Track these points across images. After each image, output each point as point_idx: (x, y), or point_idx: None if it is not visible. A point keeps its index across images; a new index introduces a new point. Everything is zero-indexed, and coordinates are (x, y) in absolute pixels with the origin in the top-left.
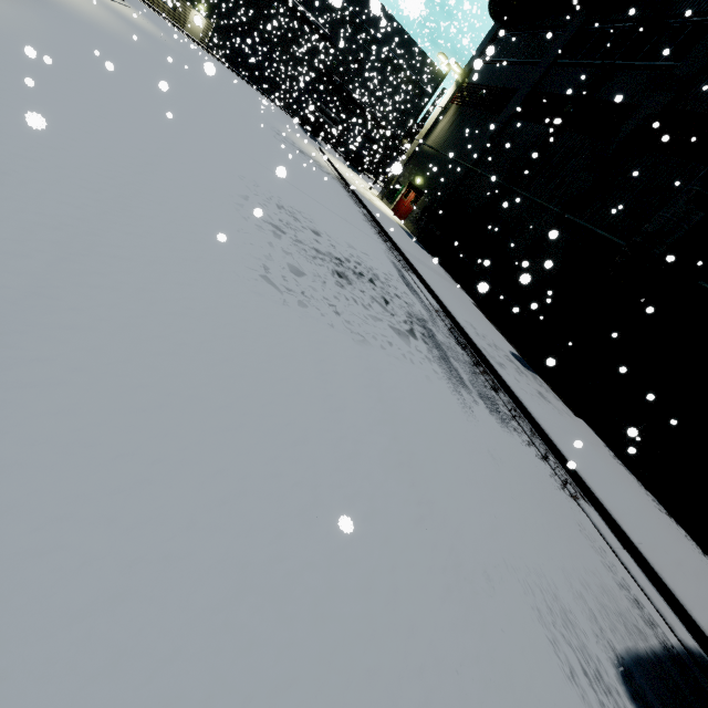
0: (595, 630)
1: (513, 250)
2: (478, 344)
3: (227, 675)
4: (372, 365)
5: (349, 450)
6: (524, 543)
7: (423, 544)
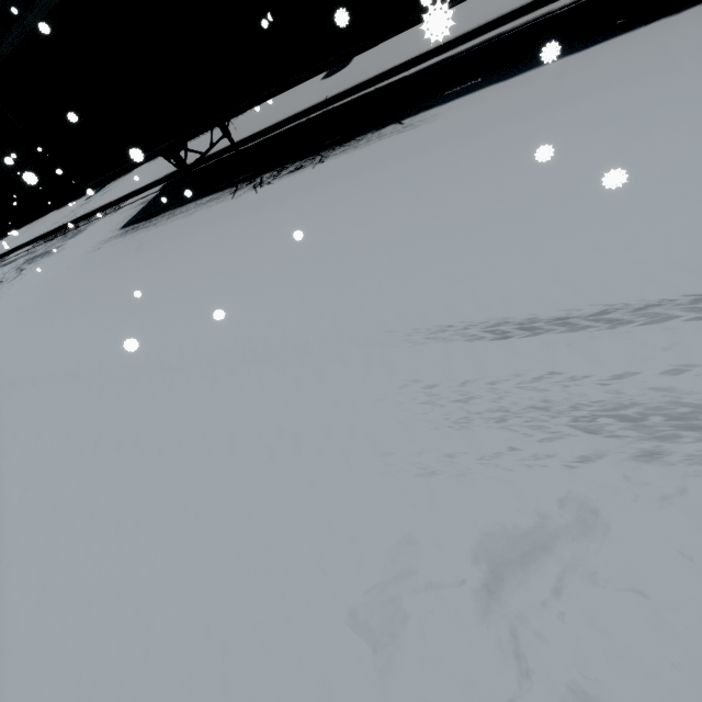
0: (114, 231)
1: (4, 165)
2: (56, 227)
3: (2, 335)
4: (7, 296)
5: (10, 309)
6: (87, 247)
7: (43, 288)
